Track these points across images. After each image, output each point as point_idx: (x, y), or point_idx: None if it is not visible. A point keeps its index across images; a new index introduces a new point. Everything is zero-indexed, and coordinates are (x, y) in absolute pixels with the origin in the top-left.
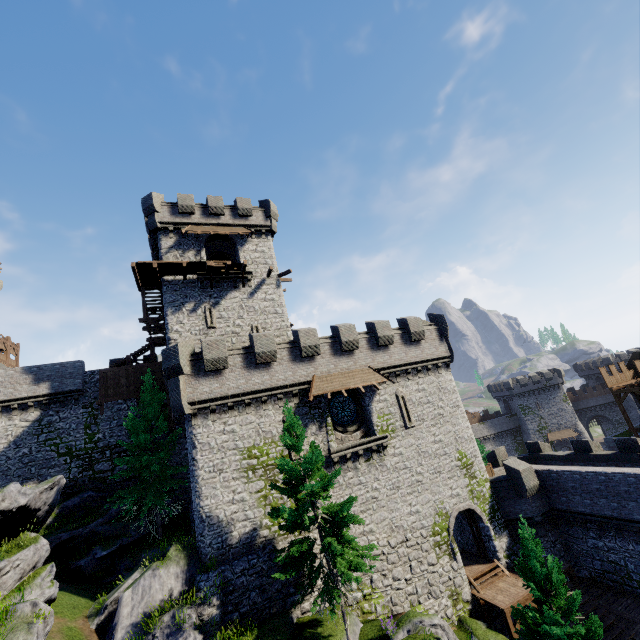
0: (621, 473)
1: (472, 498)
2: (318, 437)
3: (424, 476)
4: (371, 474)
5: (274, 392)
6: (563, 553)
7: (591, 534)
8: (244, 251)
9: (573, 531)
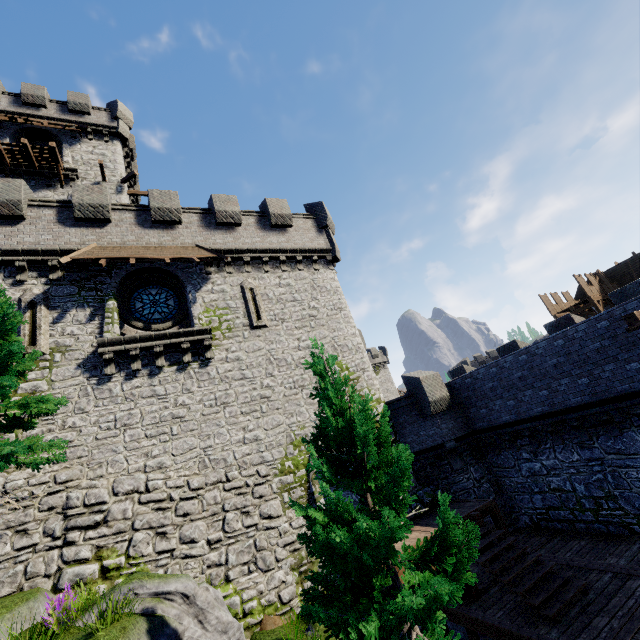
0: (545, 339)
1: None
2: (86, 327)
3: (275, 391)
4: (178, 383)
5: (8, 257)
6: (493, 496)
7: (524, 455)
8: (73, 151)
9: (502, 459)
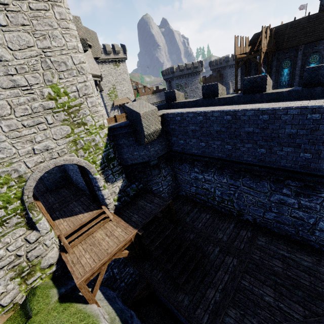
0: (255, 110)
1: (75, 150)
2: None
3: None
4: None
5: None
6: (171, 182)
7: (196, 170)
8: None
9: (182, 167)
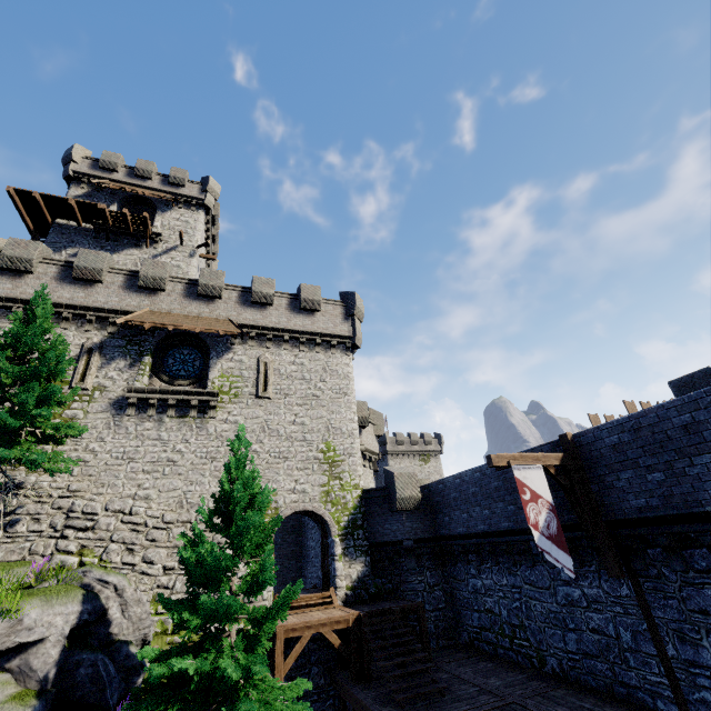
0: None
1: (325, 502)
2: (123, 374)
3: (260, 456)
4: (180, 433)
5: (83, 312)
6: (443, 605)
7: (472, 570)
8: (164, 217)
9: (457, 571)
